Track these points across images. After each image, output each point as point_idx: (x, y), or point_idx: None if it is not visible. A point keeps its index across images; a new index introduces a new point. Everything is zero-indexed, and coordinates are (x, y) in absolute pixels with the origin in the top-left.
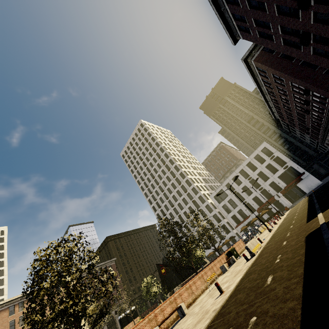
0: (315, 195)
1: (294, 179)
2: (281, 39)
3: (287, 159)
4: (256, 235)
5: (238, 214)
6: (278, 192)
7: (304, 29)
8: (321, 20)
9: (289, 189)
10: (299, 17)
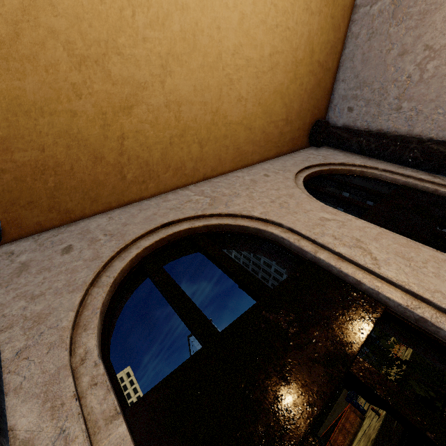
0: None
1: None
2: None
3: None
4: None
5: None
6: None
7: None
8: None
9: None
10: None
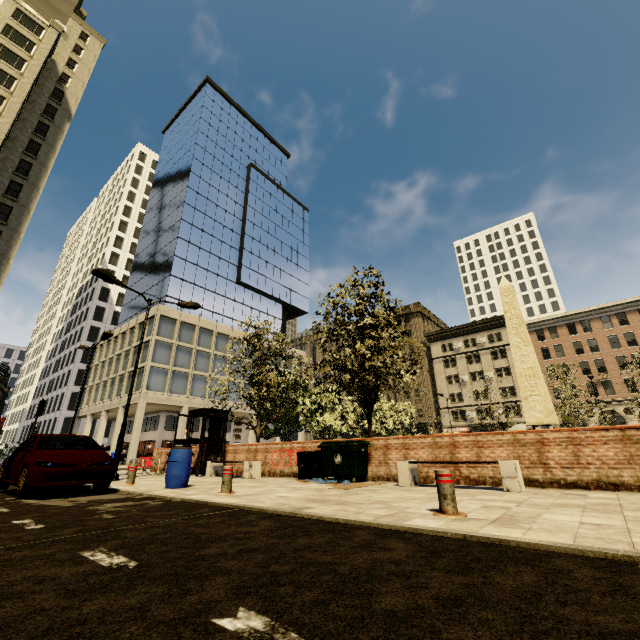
0: None
1: None
2: None
3: None
4: None
5: None
6: None
7: None
8: None
9: None
10: None
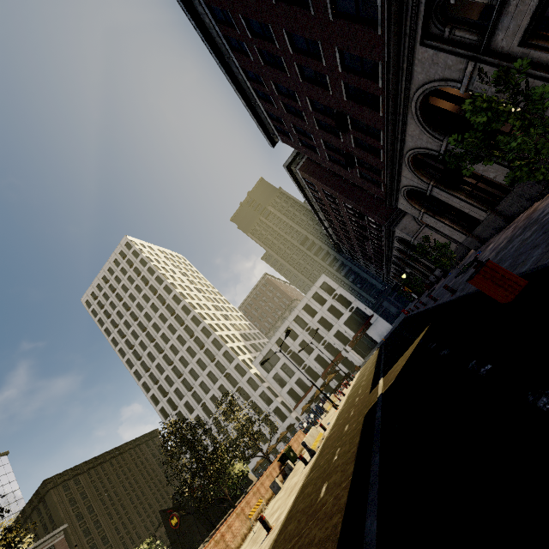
0: (384, 347)
1: (363, 325)
2: (326, 155)
3: (352, 297)
4: (323, 416)
5: (297, 386)
6: (346, 345)
7: (347, 150)
8: (362, 146)
9: (358, 339)
10: (341, 137)
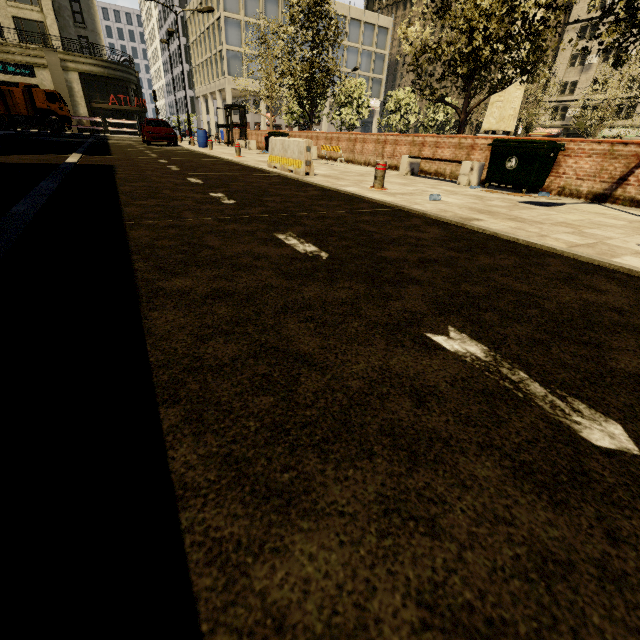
0: None
1: None
2: None
3: None
4: None
5: None
6: None
7: None
8: None
9: None
10: None
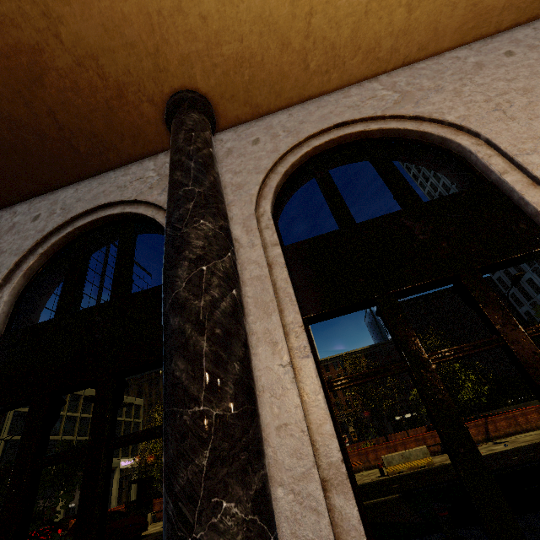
0: None
1: None
2: None
3: None
4: None
5: None
6: None
7: None
8: None
9: None
10: None
